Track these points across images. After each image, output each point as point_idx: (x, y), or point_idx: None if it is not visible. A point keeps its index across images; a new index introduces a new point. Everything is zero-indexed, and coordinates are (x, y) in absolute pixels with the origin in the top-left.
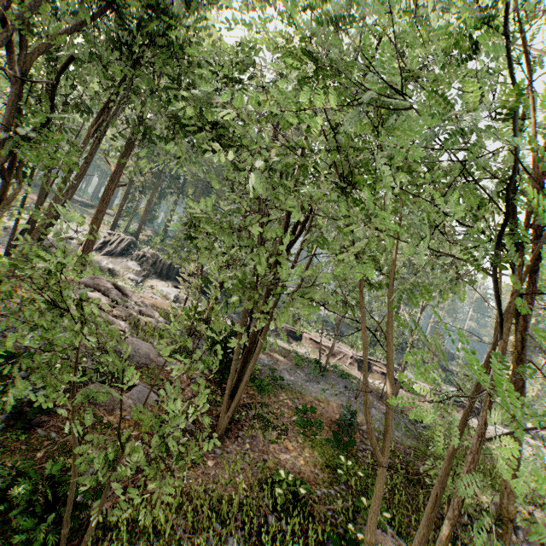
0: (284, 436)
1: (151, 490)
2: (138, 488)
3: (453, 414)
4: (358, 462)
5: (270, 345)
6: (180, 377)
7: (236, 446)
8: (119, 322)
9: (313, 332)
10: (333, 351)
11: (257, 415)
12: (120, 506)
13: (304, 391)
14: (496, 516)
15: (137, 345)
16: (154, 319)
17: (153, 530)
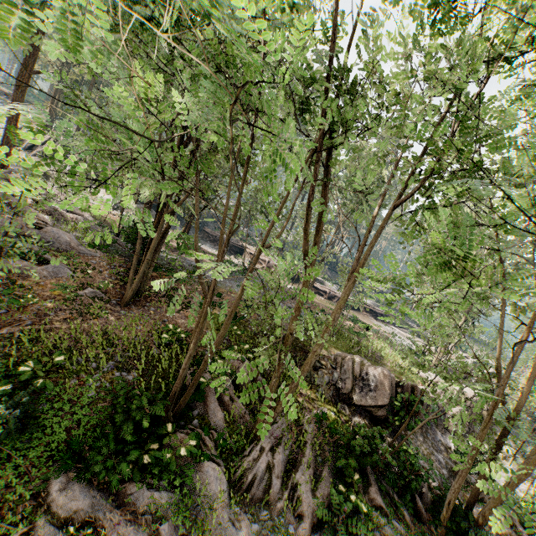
0: (187, 309)
1: (55, 325)
2: (45, 325)
3: (357, 316)
4: (246, 330)
5: (205, 253)
6: (100, 263)
7: (141, 311)
8: (43, 216)
9: (255, 248)
10: (268, 264)
11: (167, 295)
12: (24, 328)
13: (220, 285)
14: (333, 361)
15: (58, 234)
16: (82, 217)
17: (54, 347)
